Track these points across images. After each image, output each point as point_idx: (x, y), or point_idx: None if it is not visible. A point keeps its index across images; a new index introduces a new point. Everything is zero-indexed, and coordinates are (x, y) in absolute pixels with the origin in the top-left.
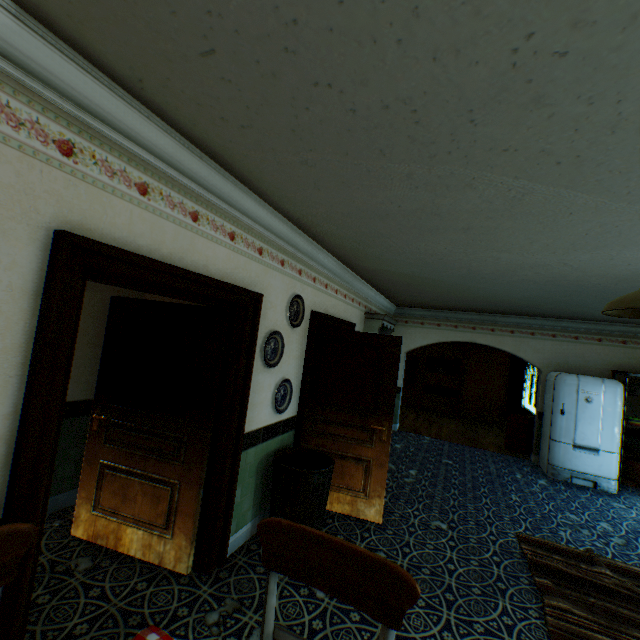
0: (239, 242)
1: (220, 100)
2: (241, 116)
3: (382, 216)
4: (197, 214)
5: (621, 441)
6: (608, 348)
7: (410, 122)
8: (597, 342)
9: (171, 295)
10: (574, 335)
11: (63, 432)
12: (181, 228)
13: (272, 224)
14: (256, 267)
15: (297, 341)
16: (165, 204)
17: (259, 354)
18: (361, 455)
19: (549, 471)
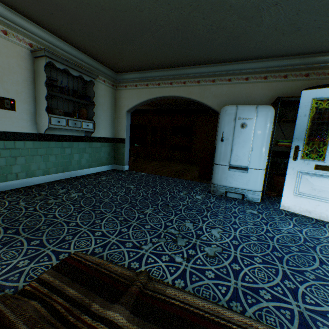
0: None
1: None
2: None
3: None
4: None
5: (269, 160)
6: (272, 84)
7: None
8: (263, 80)
9: None
10: (246, 77)
11: None
12: None
13: None
14: None
15: None
16: None
17: None
18: None
19: (211, 189)
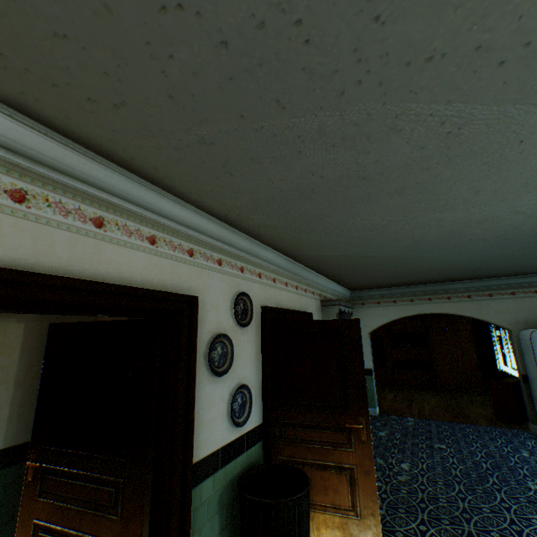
0: (162, 245)
1: (72, 71)
2: (106, 90)
3: (307, 193)
4: (102, 220)
5: None
6: None
7: (299, 43)
8: None
9: (73, 312)
10: (534, 289)
11: (5, 483)
12: (79, 235)
13: (200, 224)
14: (187, 269)
15: (250, 340)
16: (54, 211)
17: (204, 362)
18: (341, 462)
19: None
